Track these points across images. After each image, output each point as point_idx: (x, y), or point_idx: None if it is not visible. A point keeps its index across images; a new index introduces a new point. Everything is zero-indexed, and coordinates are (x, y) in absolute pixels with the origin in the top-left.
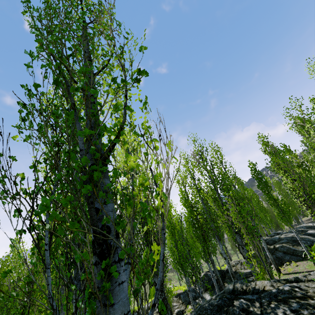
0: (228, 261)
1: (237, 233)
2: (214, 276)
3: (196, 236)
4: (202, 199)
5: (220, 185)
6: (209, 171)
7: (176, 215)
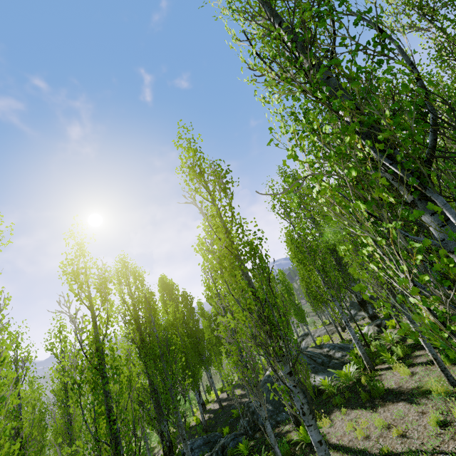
0: None
1: None
2: None
3: None
4: None
5: None
6: None
7: None
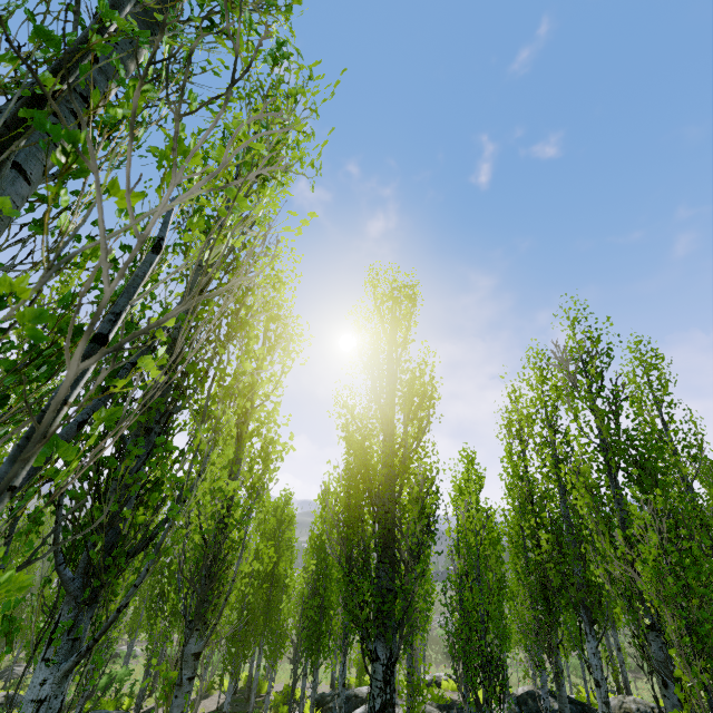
0: (606, 697)
1: (655, 629)
2: (557, 711)
3: (522, 581)
4: (563, 488)
5: (627, 463)
6: (602, 412)
7: (473, 509)
